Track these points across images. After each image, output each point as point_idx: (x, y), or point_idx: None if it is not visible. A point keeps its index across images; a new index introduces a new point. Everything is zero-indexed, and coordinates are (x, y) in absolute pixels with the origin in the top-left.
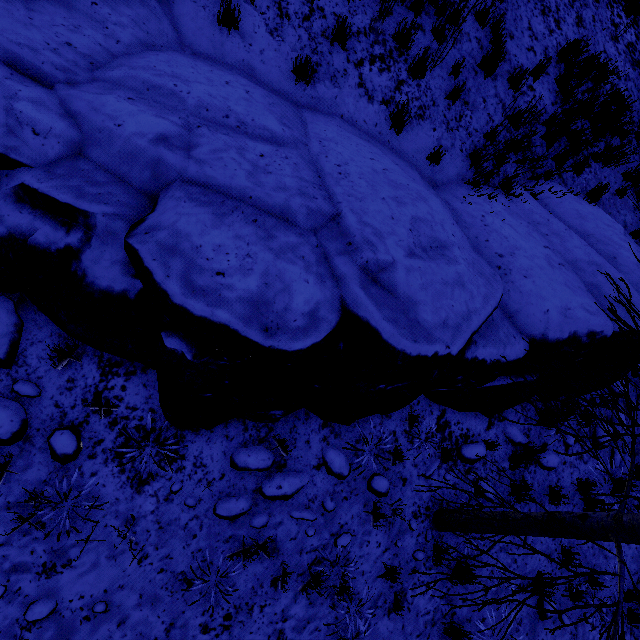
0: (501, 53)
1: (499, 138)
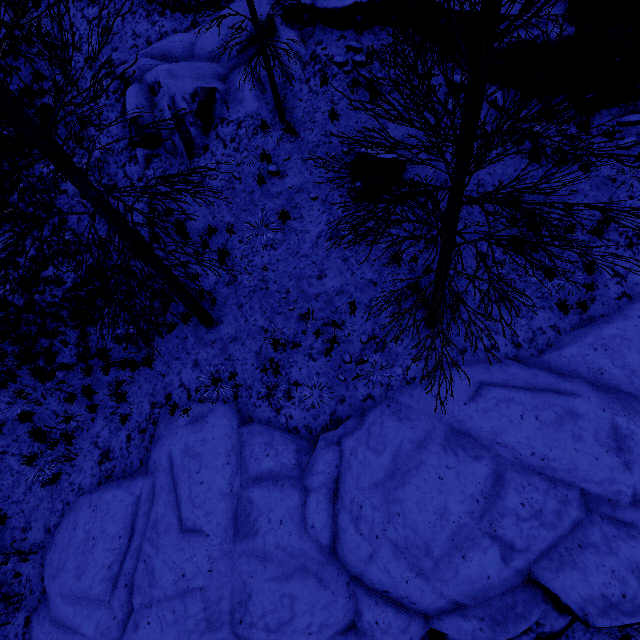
0: None
1: None
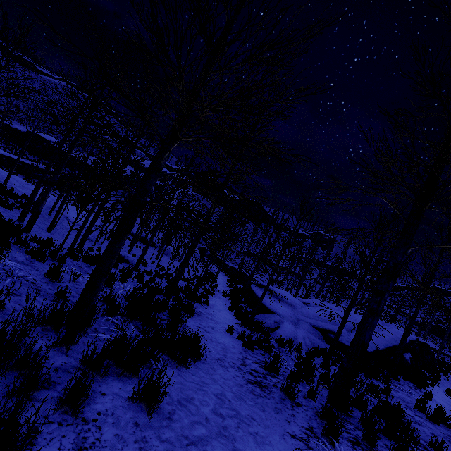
0: None
1: None
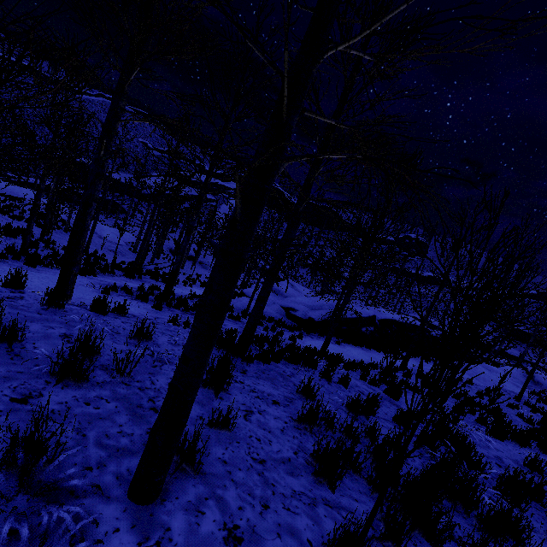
0: None
1: None
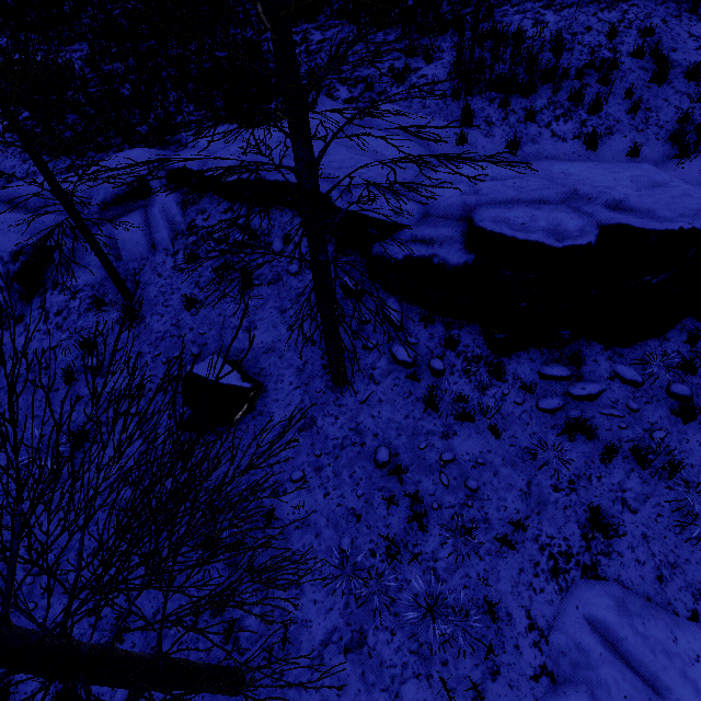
0: (667, 65)
1: (694, 118)
